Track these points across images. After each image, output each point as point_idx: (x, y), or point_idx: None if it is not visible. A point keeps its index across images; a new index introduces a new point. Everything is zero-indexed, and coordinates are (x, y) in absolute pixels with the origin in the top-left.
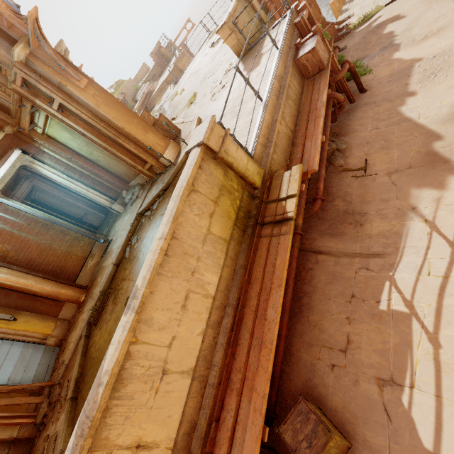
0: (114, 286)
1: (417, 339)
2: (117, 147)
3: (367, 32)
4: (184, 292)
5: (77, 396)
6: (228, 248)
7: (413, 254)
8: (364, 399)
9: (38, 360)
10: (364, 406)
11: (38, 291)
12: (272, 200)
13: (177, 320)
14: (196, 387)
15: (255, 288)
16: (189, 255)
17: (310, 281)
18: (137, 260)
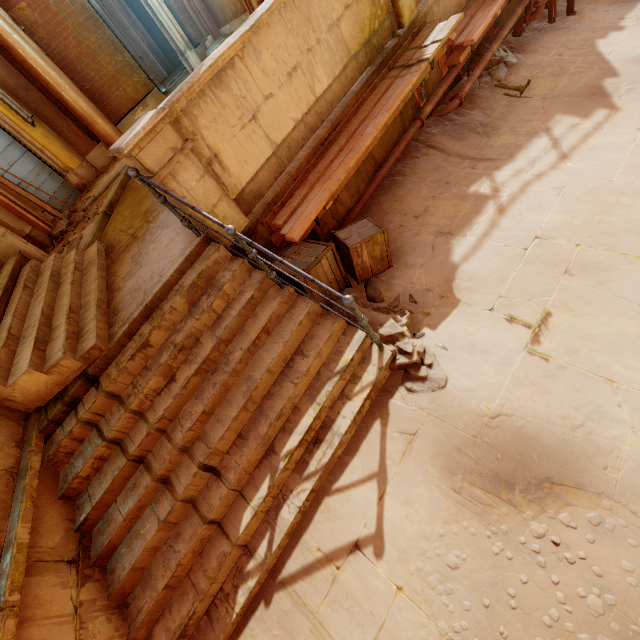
0: None
1: (487, 210)
2: None
3: None
4: (295, 61)
5: (111, 215)
6: (348, 64)
7: (523, 161)
8: (418, 243)
9: (55, 189)
10: (416, 247)
11: (71, 102)
12: (413, 47)
13: (280, 82)
14: (274, 165)
15: (359, 117)
16: (312, 27)
17: (411, 167)
18: None
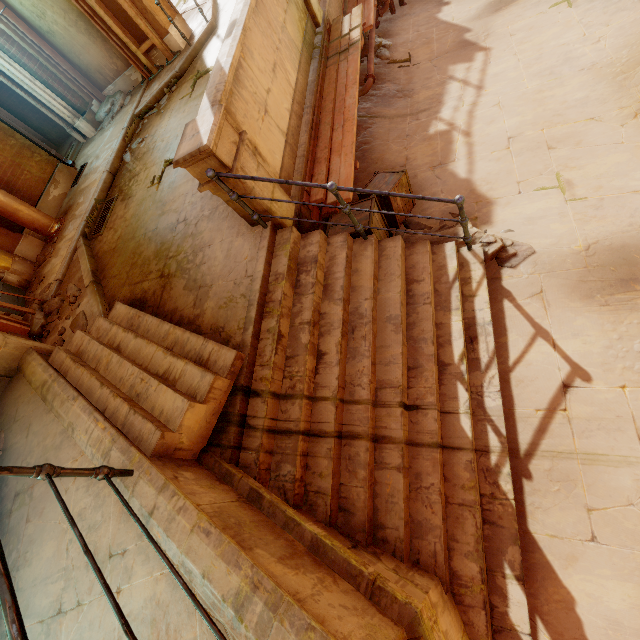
0: (117, 191)
1: (456, 139)
2: (98, 1)
3: None
4: (273, 59)
5: (100, 283)
6: (301, 59)
7: (452, 101)
8: (422, 181)
9: None
10: (422, 184)
11: None
12: (335, 39)
13: (270, 78)
14: (289, 152)
15: (329, 99)
16: (273, 30)
17: (369, 135)
18: (155, 149)
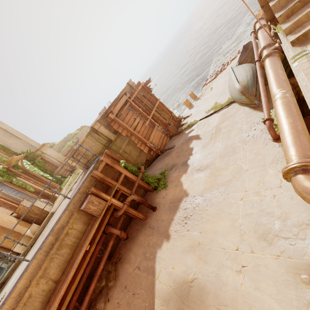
0: None
1: None
2: None
3: (185, 139)
4: None
5: None
6: None
7: None
8: None
9: None
10: None
11: None
12: None
13: None
14: None
15: None
16: None
17: None
18: None
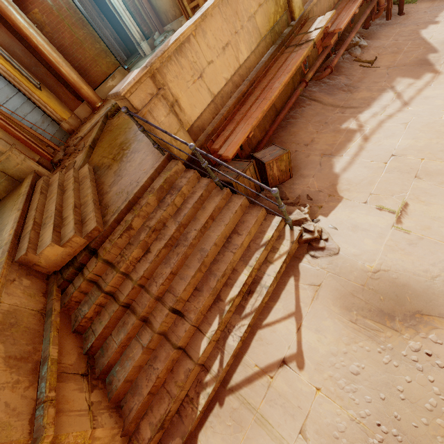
0: None
1: (356, 139)
2: None
3: None
4: (227, 40)
5: (94, 148)
6: (260, 43)
7: (377, 107)
8: (309, 162)
9: (53, 132)
10: (308, 164)
11: (66, 74)
12: (301, 33)
13: (217, 53)
14: (212, 109)
15: (268, 78)
16: (238, 18)
17: (300, 113)
18: None
